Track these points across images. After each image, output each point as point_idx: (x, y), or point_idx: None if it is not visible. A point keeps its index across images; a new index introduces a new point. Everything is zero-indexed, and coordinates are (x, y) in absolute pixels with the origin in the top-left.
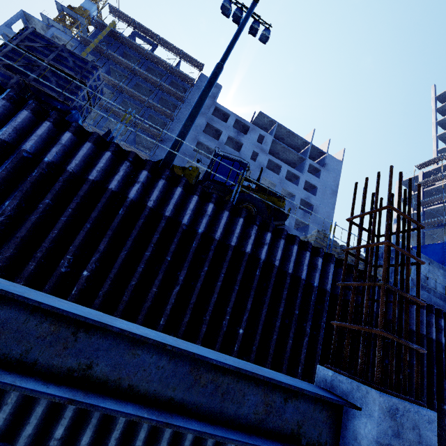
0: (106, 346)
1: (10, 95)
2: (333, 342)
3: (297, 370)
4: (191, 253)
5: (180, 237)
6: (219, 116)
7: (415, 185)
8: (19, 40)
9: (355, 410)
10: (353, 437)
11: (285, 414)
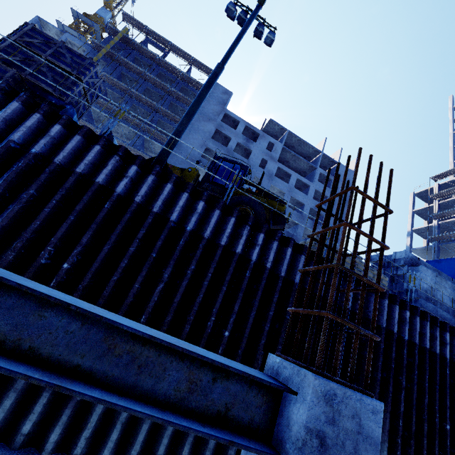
0: (9, 305)
1: (2, 87)
2: (287, 329)
3: None
4: (178, 250)
5: (167, 234)
6: (228, 122)
7: (430, 197)
8: (18, 35)
9: (292, 396)
10: (286, 424)
11: (212, 395)
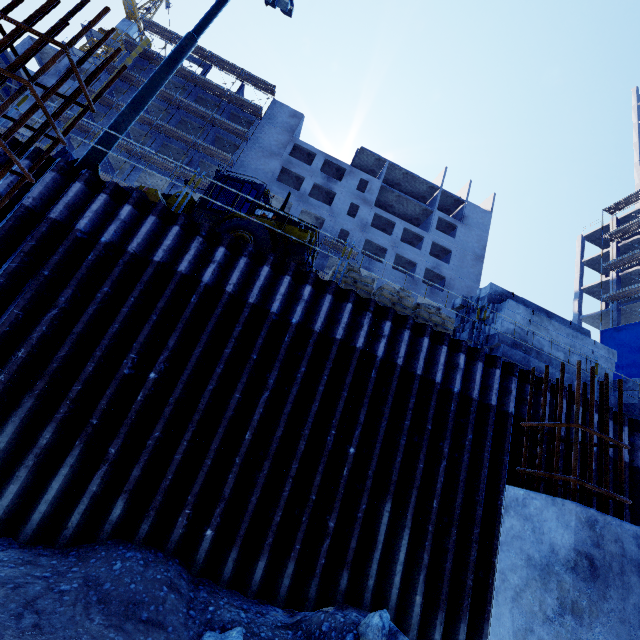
0: None
1: None
2: None
3: (244, 436)
4: (84, 267)
5: (69, 246)
6: (302, 157)
7: (604, 237)
8: None
9: None
10: None
11: None
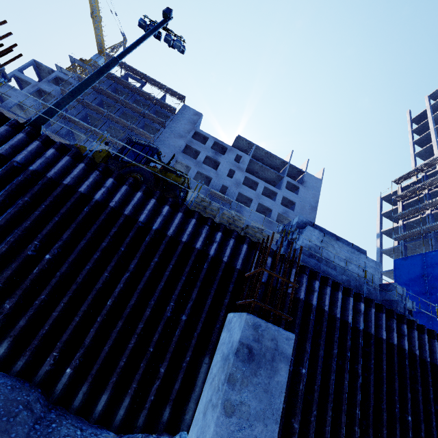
0: None
1: None
2: None
3: (106, 302)
4: (14, 184)
5: (7, 170)
6: (200, 139)
7: (393, 198)
8: None
9: None
10: None
11: None
